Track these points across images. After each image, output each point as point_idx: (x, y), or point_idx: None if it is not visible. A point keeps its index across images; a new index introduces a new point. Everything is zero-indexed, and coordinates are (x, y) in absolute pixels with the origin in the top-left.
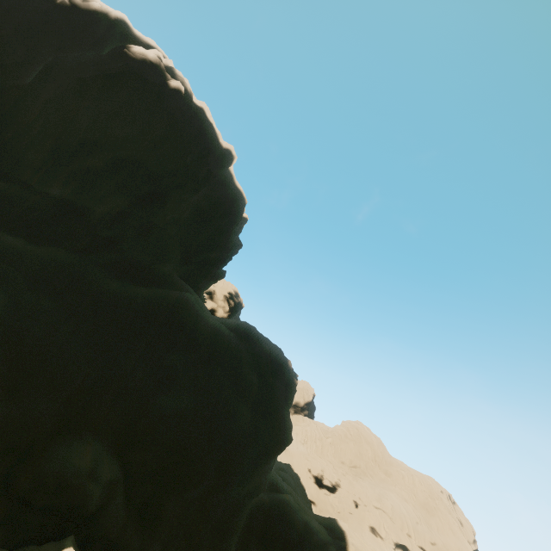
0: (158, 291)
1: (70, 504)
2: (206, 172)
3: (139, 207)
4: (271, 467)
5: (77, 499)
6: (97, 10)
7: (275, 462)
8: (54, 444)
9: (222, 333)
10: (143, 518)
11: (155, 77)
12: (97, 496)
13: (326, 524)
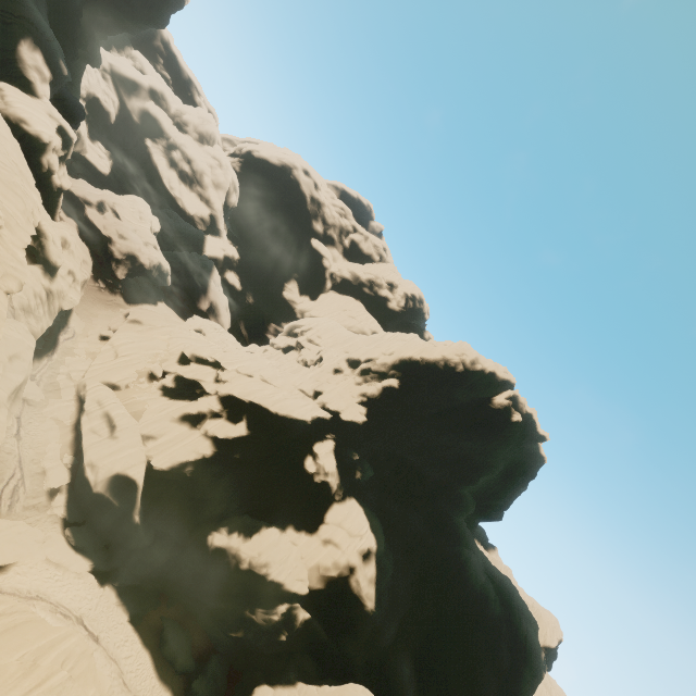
0: (454, 548)
1: (402, 693)
2: (516, 449)
3: (460, 485)
4: None
5: (405, 693)
6: (478, 370)
7: None
8: (396, 649)
9: (490, 597)
10: None
11: (503, 416)
12: None
13: None
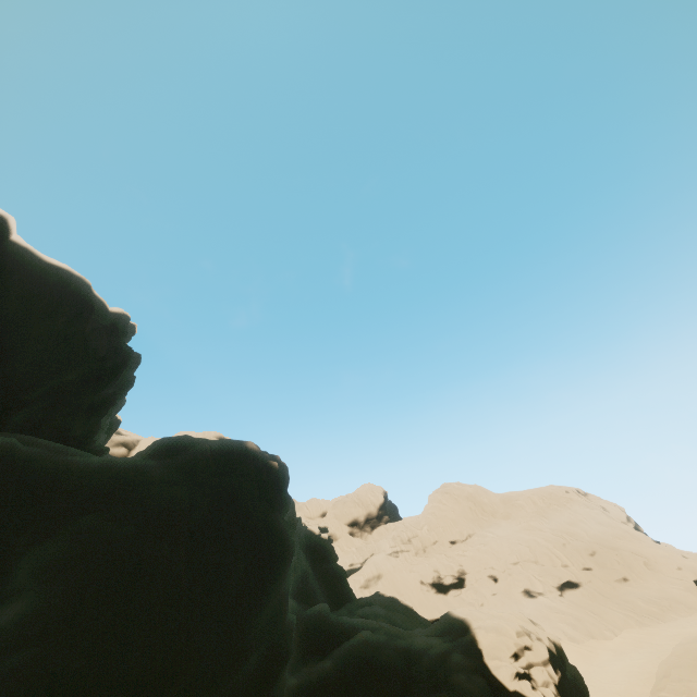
0: None
1: None
2: None
3: None
4: (282, 610)
5: None
6: None
7: (352, 603)
8: None
9: (104, 466)
10: None
11: None
12: None
13: (440, 630)
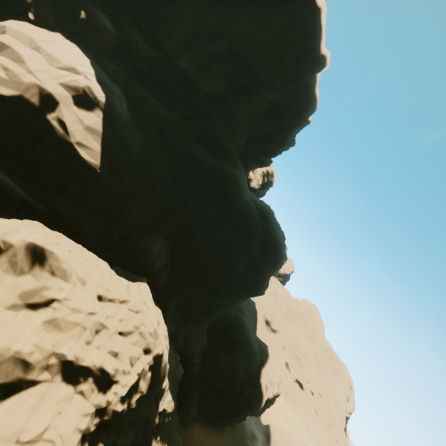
0: (222, 163)
1: (147, 263)
2: (295, 74)
3: (232, 95)
4: (244, 300)
5: (150, 263)
6: None
7: None
8: (146, 231)
9: (250, 209)
10: (173, 286)
11: None
12: (158, 266)
13: (260, 345)
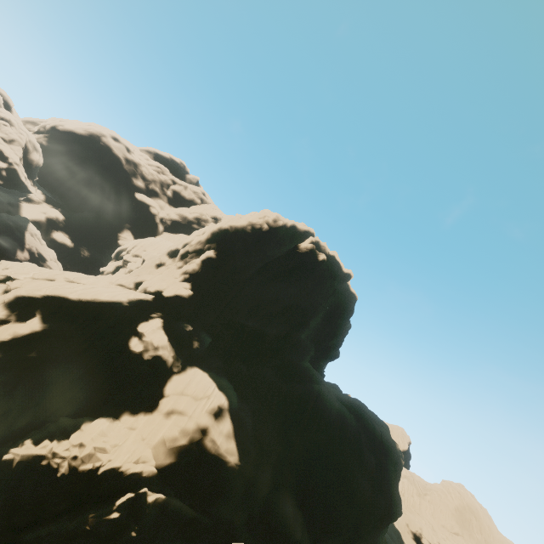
0: (306, 387)
1: (290, 533)
2: (332, 291)
3: (295, 331)
4: (386, 530)
5: (293, 531)
6: (281, 225)
7: None
8: (275, 495)
9: (346, 417)
10: None
11: (311, 258)
12: (300, 531)
13: None
